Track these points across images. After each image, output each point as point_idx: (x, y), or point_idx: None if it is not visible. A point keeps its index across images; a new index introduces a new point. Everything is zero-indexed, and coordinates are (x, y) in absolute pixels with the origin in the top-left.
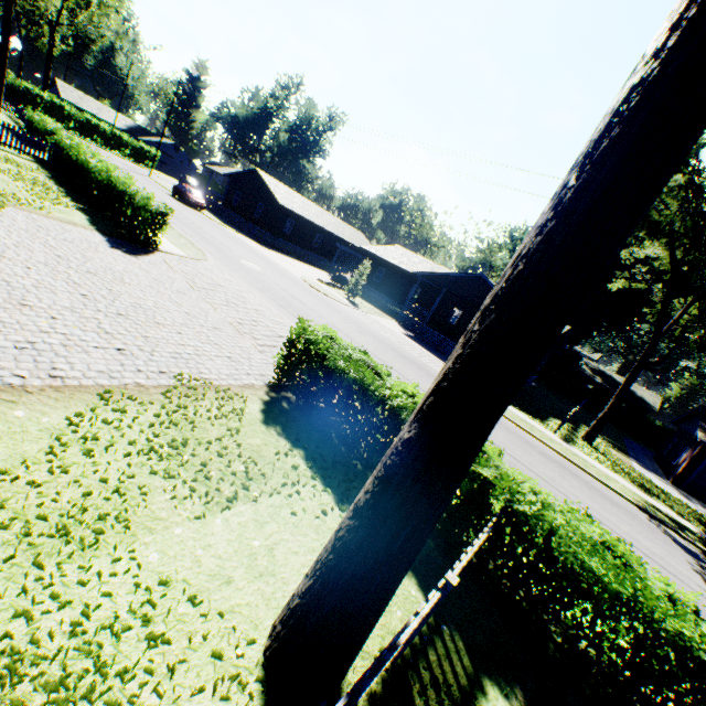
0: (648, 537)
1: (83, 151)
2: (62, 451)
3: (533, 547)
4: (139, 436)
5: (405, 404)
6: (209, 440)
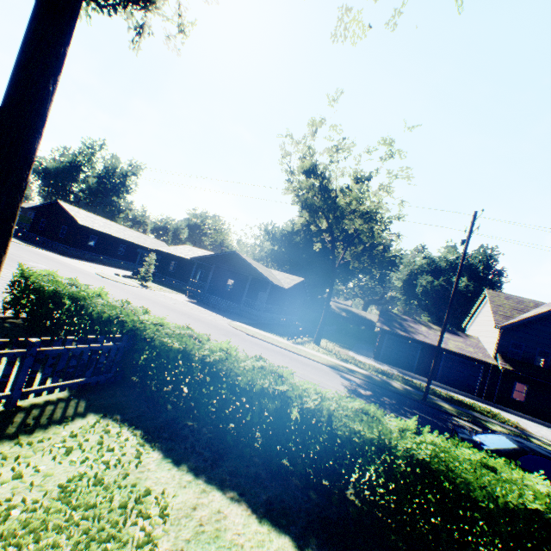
0: (319, 375)
1: None
2: None
3: (143, 345)
4: None
5: (84, 295)
6: None
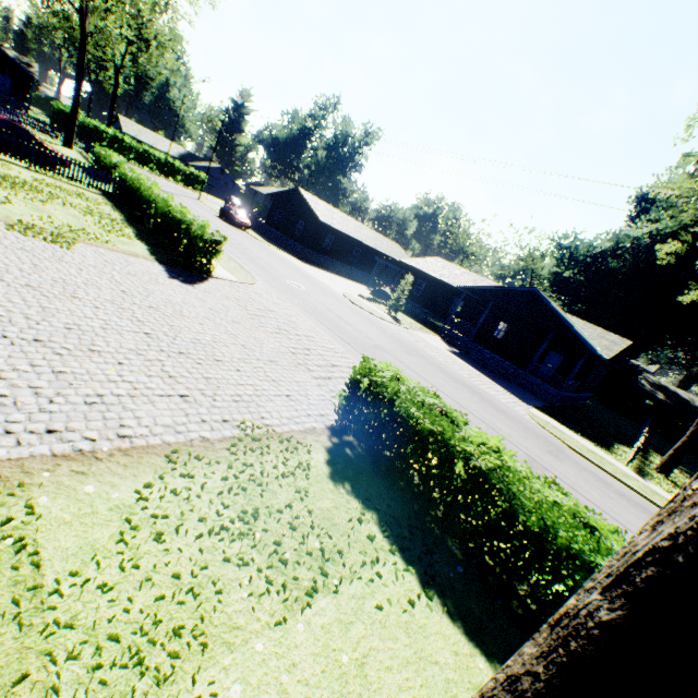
0: None
1: (143, 183)
2: (132, 537)
3: None
4: (208, 508)
5: (494, 465)
6: (279, 508)
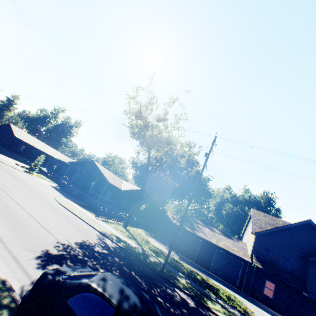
0: (71, 230)
1: None
2: None
3: None
4: None
5: None
6: None
